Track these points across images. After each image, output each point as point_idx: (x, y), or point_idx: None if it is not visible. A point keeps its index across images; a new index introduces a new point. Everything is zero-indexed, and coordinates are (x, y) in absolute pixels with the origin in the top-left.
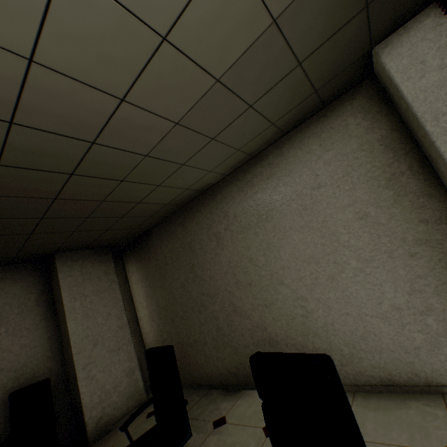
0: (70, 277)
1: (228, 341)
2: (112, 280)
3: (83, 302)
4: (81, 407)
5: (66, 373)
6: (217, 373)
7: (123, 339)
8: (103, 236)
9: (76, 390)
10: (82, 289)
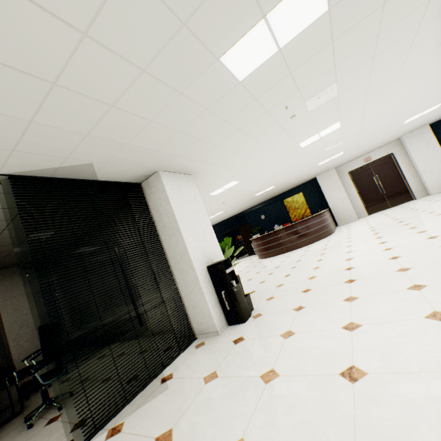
0: (3, 286)
1: (102, 319)
2: (35, 285)
3: (13, 301)
4: (13, 361)
5: (3, 344)
6: (98, 337)
7: (43, 322)
8: (24, 260)
9: (10, 353)
10: (12, 293)
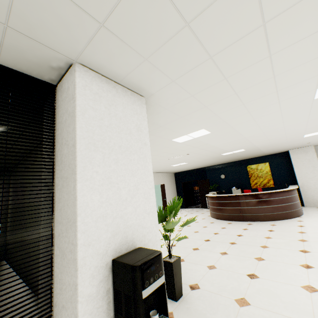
0: None
1: (22, 246)
2: None
3: None
4: None
5: None
6: (17, 263)
7: None
8: None
9: None
10: None
